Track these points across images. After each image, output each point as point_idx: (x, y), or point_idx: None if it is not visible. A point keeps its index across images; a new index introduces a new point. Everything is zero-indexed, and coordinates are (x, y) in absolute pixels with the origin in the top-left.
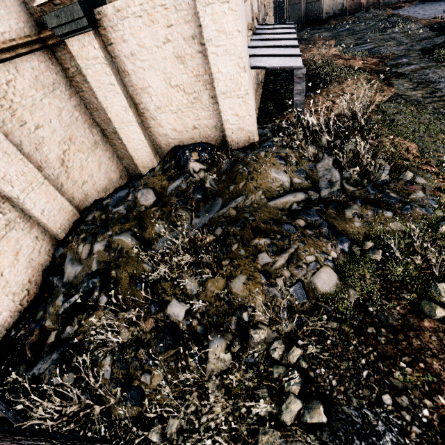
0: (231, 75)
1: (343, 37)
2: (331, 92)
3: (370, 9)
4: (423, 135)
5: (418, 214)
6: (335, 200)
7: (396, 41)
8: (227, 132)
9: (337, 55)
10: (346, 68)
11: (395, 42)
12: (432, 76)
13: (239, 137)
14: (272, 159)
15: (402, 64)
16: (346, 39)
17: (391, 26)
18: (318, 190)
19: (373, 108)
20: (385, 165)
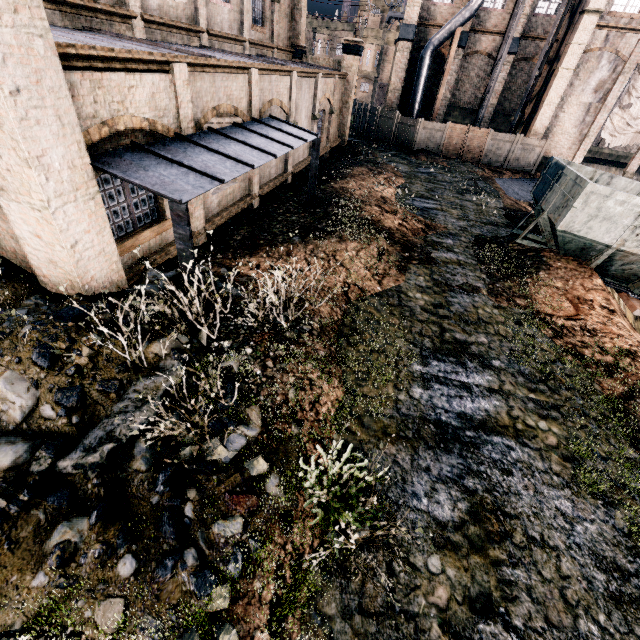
0: (9, 164)
1: (416, 180)
2: (320, 248)
3: (468, 162)
4: (368, 378)
5: (179, 588)
6: (78, 485)
7: (463, 212)
8: (30, 258)
9: (383, 200)
10: (370, 222)
11: (460, 213)
12: (457, 280)
13: (55, 275)
14: (28, 349)
15: (443, 246)
16: (418, 184)
17: (474, 191)
18: (74, 445)
19: (352, 297)
20: (254, 422)
